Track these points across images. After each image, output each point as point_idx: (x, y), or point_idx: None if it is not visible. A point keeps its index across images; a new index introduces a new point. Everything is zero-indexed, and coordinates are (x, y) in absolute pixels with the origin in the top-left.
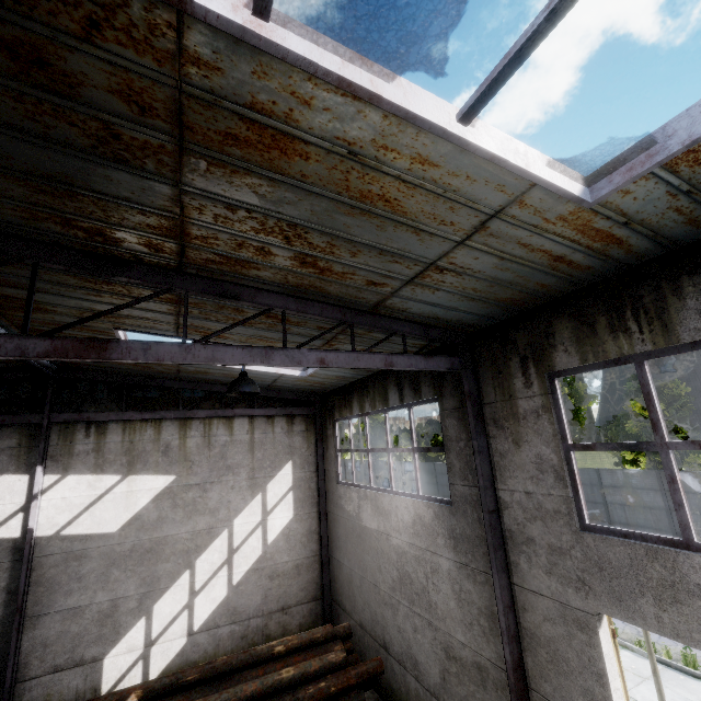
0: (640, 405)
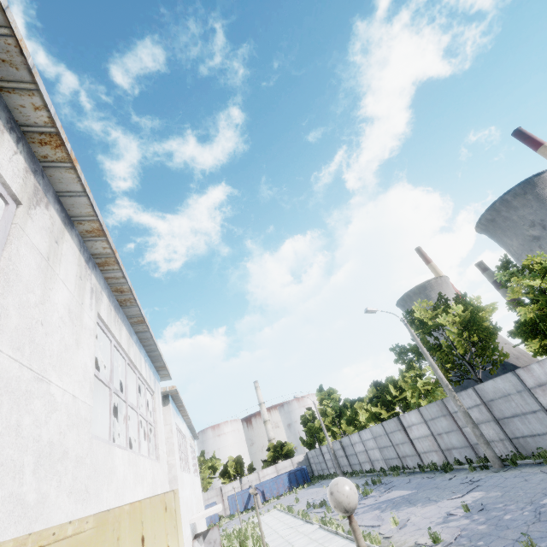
0: (521, 291)
